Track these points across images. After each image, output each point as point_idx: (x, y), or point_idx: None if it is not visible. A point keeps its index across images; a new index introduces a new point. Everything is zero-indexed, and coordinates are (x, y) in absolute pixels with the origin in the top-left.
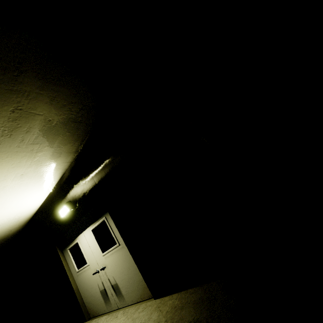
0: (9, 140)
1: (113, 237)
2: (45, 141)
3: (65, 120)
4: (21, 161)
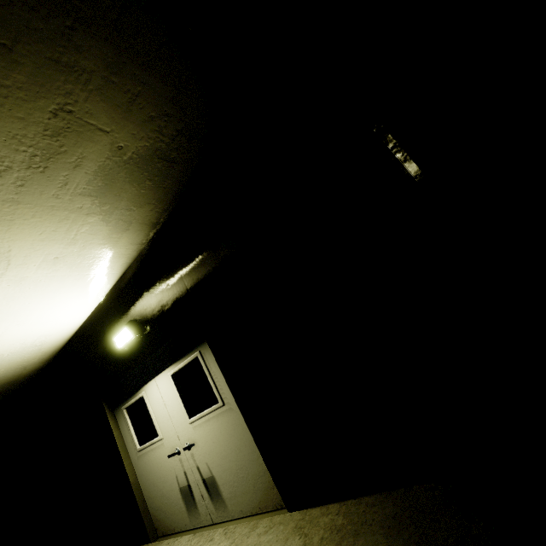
0: (41, 179)
1: (213, 390)
2: (105, 192)
3: (148, 152)
4: (59, 229)
